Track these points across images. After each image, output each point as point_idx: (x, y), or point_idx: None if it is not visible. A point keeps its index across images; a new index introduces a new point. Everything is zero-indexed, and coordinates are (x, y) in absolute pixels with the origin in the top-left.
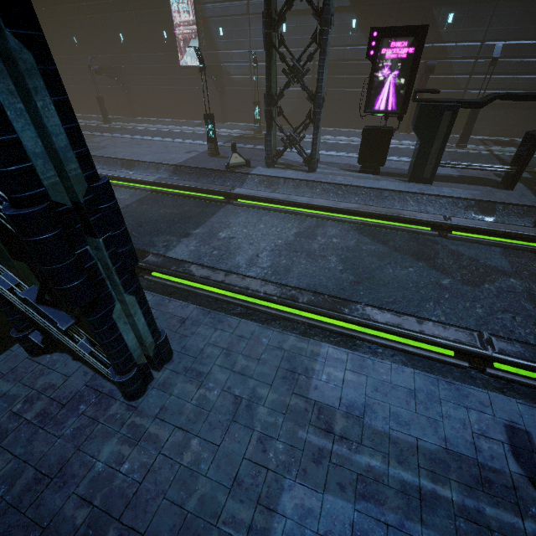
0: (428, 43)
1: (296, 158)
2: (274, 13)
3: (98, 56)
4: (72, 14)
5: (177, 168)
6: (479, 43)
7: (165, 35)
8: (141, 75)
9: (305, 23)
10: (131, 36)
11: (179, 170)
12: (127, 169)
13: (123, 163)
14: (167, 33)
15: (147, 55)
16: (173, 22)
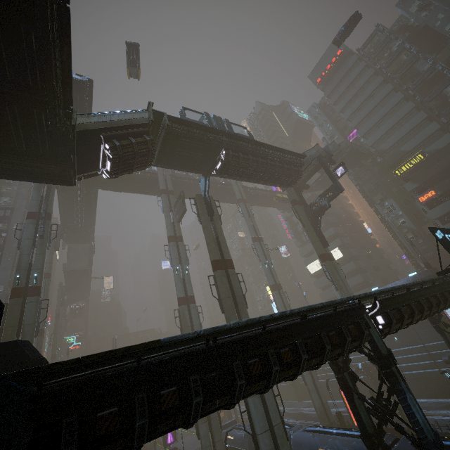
0: None
1: None
2: None
3: None
4: None
5: None
6: None
7: None
8: None
9: None
10: None
11: None
12: None
13: None
14: None
15: None
16: None
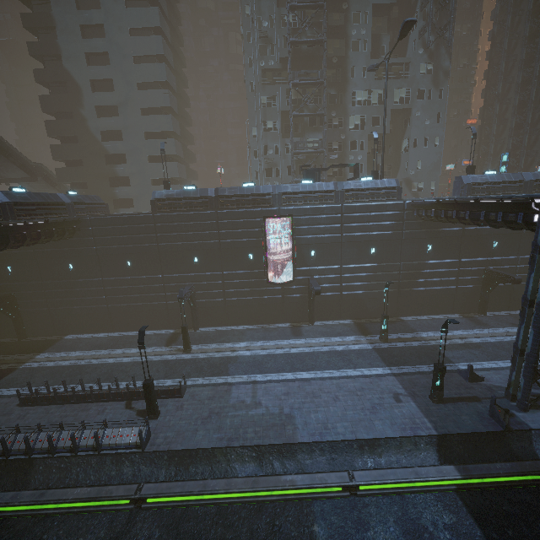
0: (481, 256)
1: (504, 383)
2: (534, 297)
3: (158, 276)
4: (134, 242)
5: (441, 438)
6: (516, 256)
7: (251, 257)
8: (211, 289)
9: (390, 247)
10: (209, 258)
11: (446, 440)
12: (371, 452)
13: (361, 445)
14: (253, 255)
15: (226, 273)
16: (267, 249)
